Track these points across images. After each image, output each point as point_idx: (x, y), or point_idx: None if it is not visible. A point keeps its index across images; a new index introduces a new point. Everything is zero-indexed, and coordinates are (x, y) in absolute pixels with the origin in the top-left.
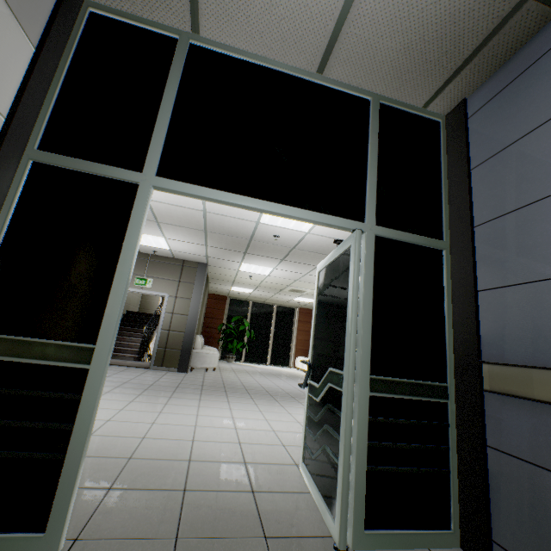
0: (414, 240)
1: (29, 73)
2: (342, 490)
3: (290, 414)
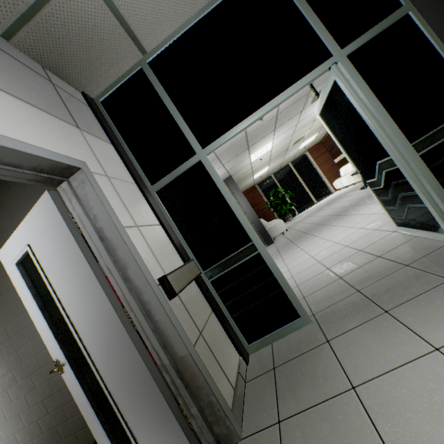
0: (378, 30)
1: (121, 157)
2: (438, 216)
3: (362, 214)
